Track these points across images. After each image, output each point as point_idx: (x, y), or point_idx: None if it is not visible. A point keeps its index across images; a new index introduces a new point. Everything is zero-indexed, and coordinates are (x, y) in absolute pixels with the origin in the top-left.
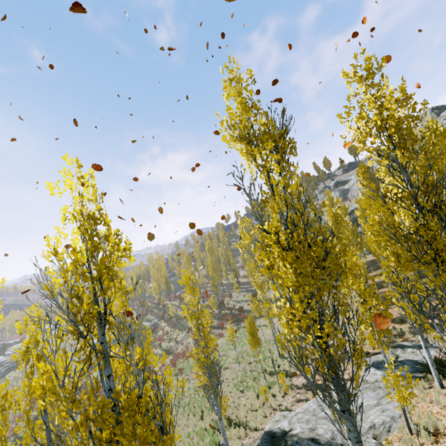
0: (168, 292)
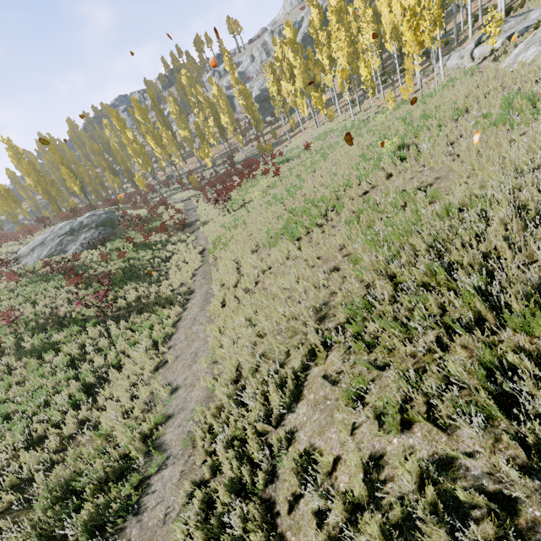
0: (83, 192)
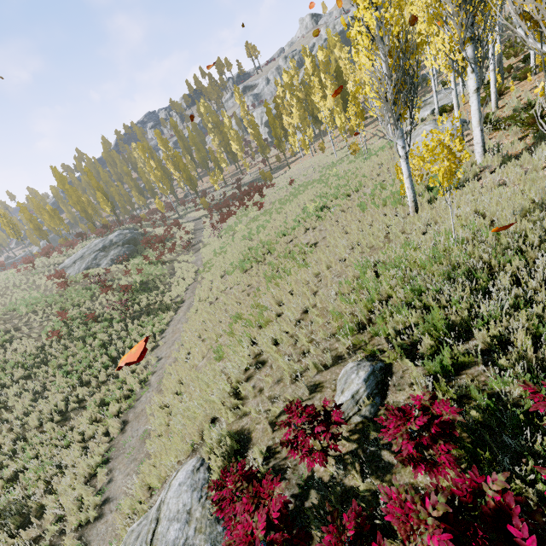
0: (114, 211)
